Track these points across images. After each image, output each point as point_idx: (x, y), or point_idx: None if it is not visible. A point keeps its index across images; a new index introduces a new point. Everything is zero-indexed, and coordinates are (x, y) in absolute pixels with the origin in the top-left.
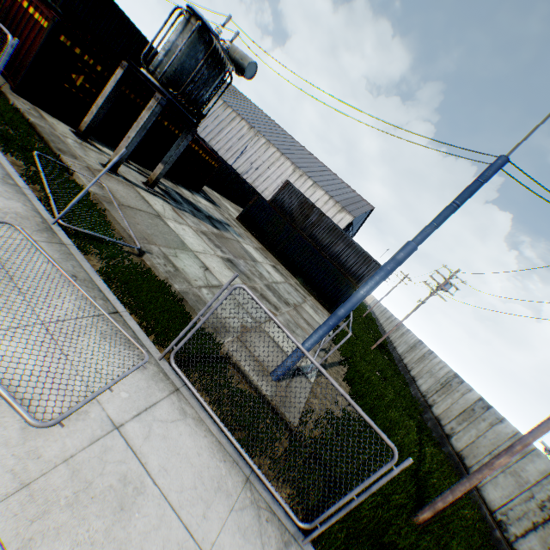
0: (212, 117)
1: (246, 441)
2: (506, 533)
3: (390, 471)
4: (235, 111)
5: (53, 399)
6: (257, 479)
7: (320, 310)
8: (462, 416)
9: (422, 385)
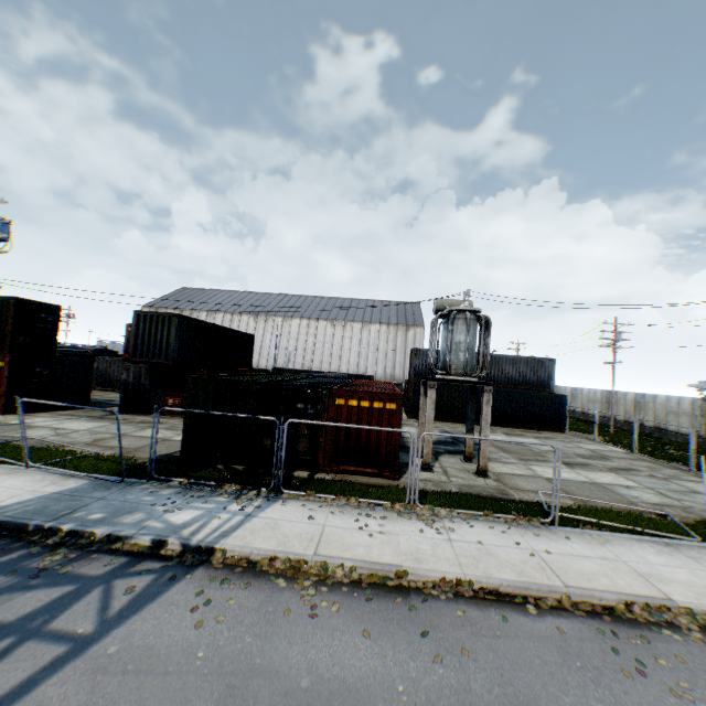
0: None
1: None
2: None
3: None
4: (225, 312)
5: None
6: None
7: (570, 438)
8: None
9: (678, 428)
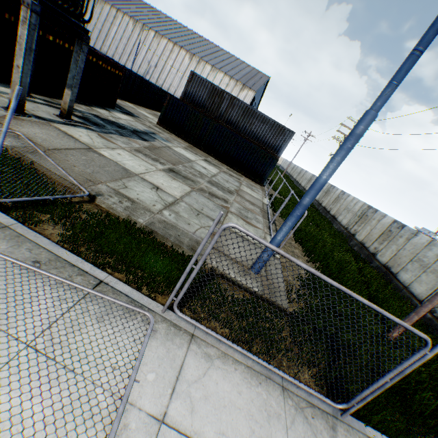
0: (93, 20)
1: (272, 359)
2: (435, 314)
3: (422, 356)
4: (113, 7)
5: (83, 437)
6: (288, 381)
7: (253, 187)
8: (382, 237)
9: (342, 220)
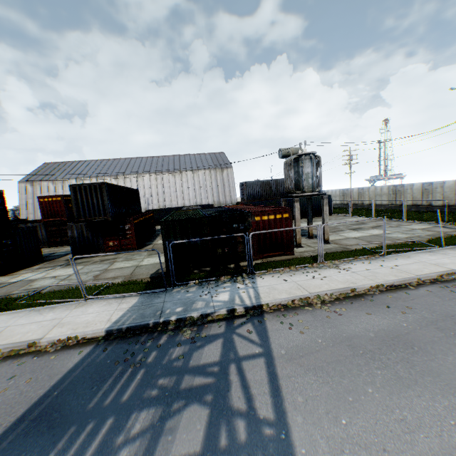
0: None
1: None
2: None
3: None
4: (91, 177)
5: None
6: None
7: (337, 217)
8: (424, 194)
9: (382, 202)
